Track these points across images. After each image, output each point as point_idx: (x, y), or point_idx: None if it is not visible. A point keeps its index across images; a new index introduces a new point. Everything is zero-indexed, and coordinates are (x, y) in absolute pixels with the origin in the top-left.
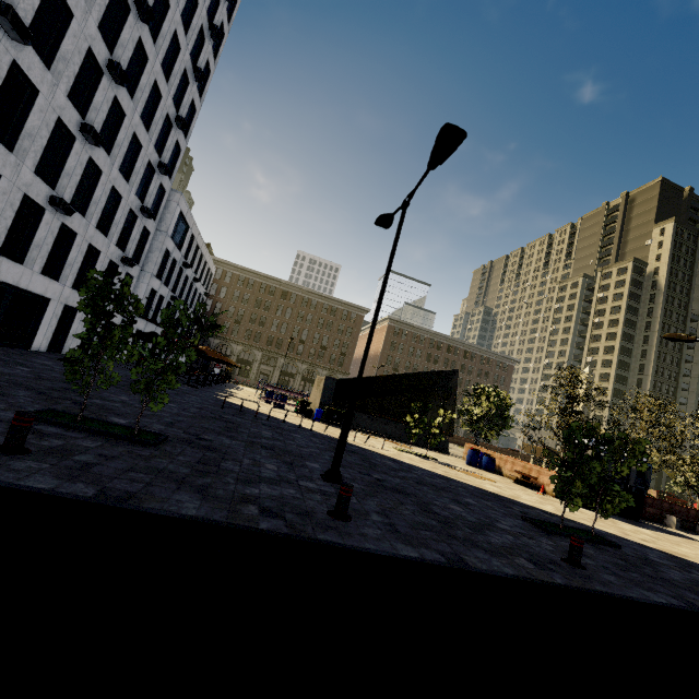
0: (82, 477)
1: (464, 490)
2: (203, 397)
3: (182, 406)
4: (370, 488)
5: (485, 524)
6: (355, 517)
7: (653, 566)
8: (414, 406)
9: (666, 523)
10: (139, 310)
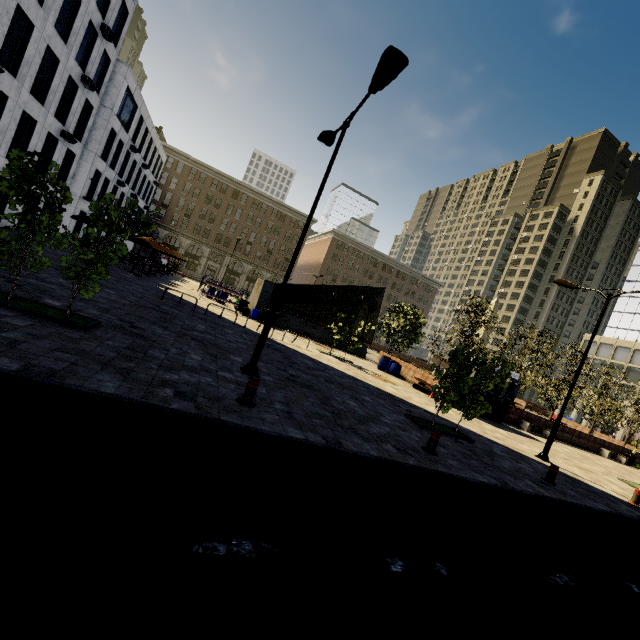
0: (8, 353)
1: (366, 390)
2: (145, 286)
3: (122, 294)
4: (282, 382)
5: (371, 418)
6: (260, 404)
7: (492, 456)
8: (339, 316)
9: (521, 427)
10: (67, 199)
